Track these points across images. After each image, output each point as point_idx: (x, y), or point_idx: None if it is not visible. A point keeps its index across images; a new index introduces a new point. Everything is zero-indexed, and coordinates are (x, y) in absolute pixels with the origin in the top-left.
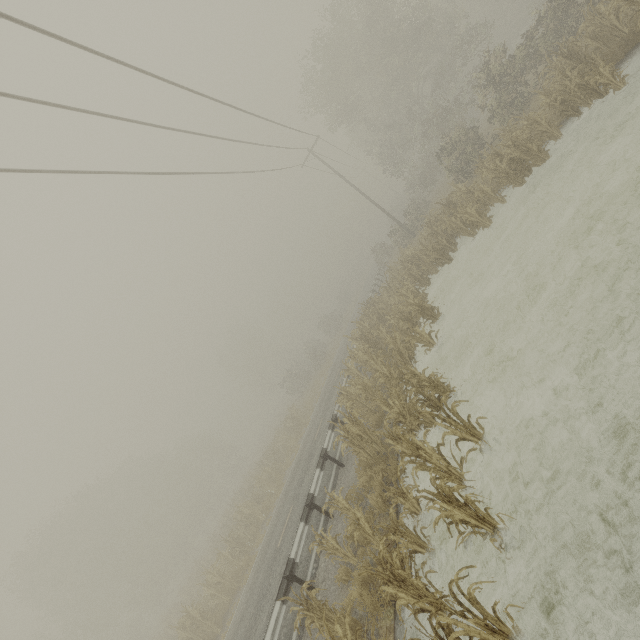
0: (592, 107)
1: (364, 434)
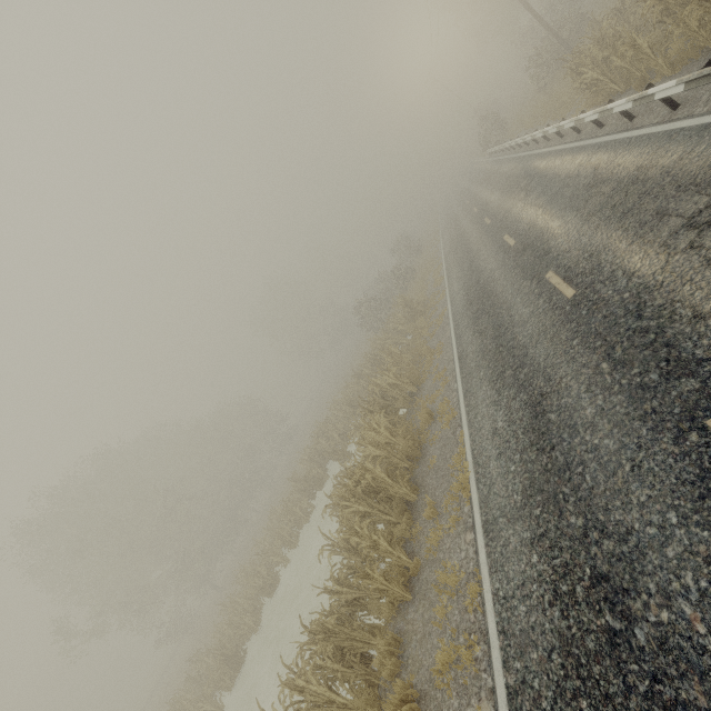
0: None
1: None
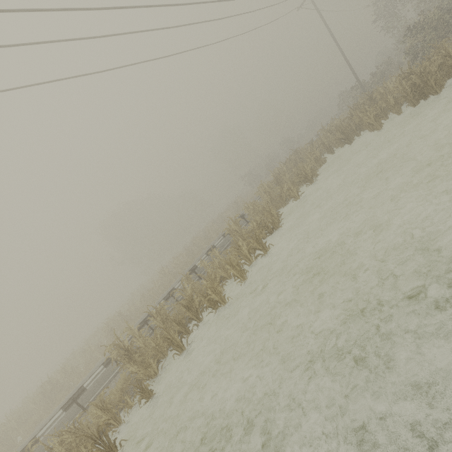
0: None
1: (239, 231)
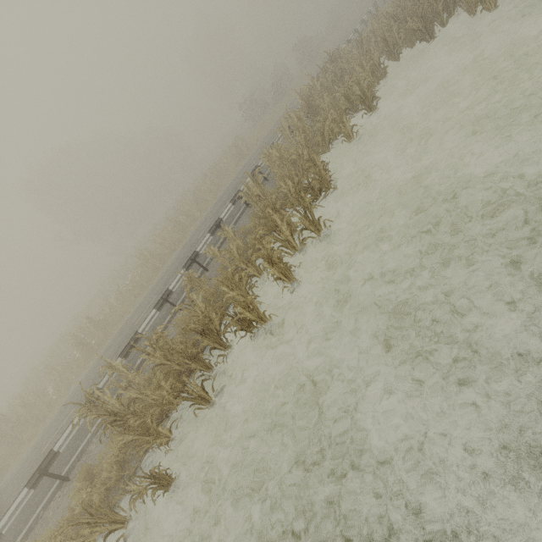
0: None
1: (263, 195)
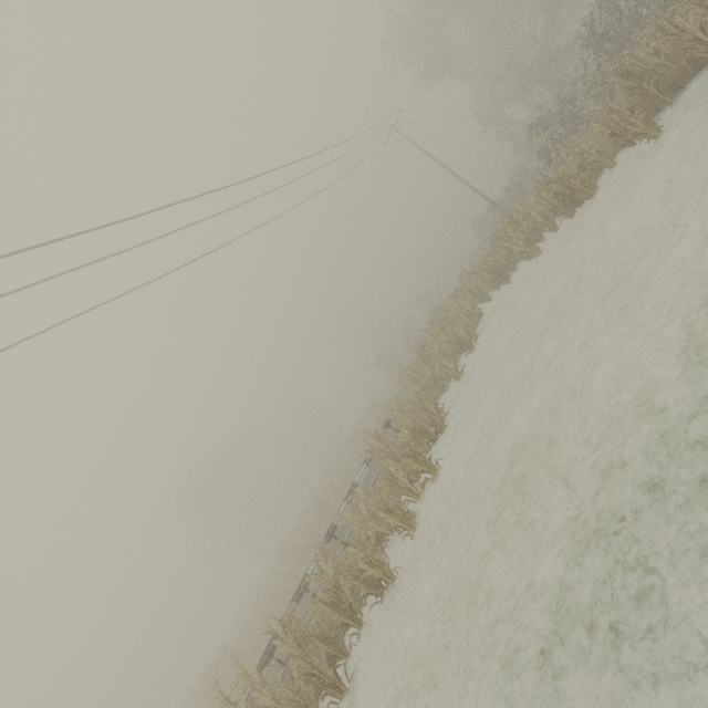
0: (645, 140)
1: (387, 449)
